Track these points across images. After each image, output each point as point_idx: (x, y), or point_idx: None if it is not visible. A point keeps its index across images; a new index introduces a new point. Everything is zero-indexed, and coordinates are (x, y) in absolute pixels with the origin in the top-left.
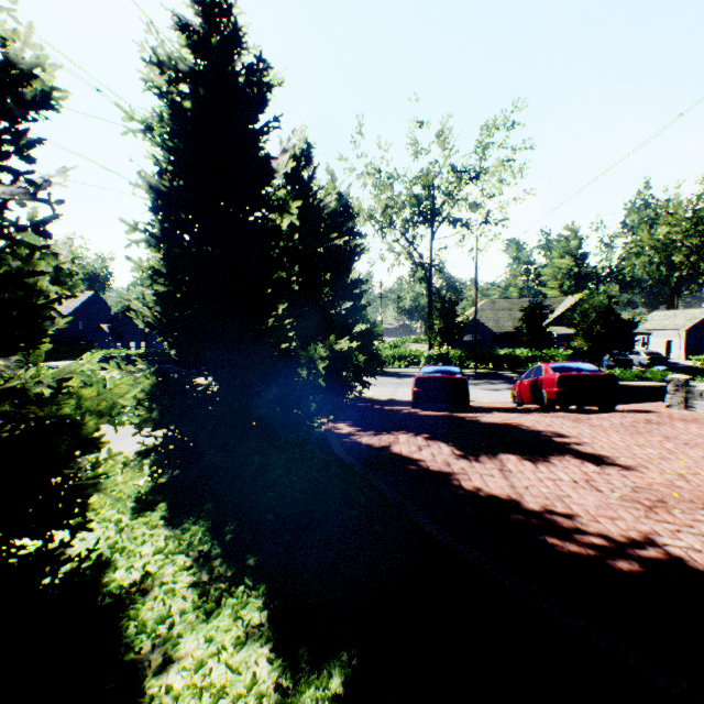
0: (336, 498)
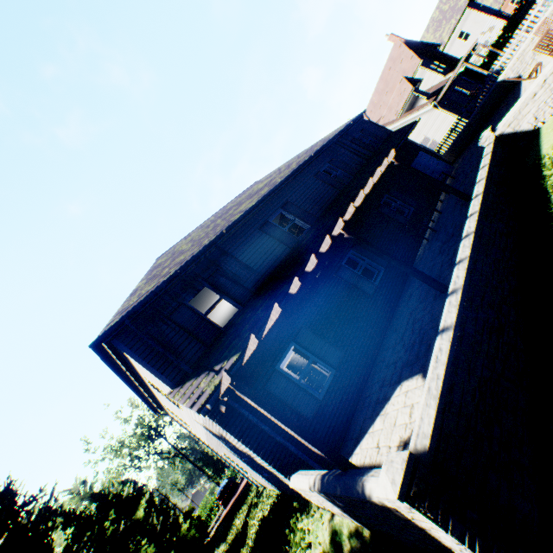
0: (218, 526)
